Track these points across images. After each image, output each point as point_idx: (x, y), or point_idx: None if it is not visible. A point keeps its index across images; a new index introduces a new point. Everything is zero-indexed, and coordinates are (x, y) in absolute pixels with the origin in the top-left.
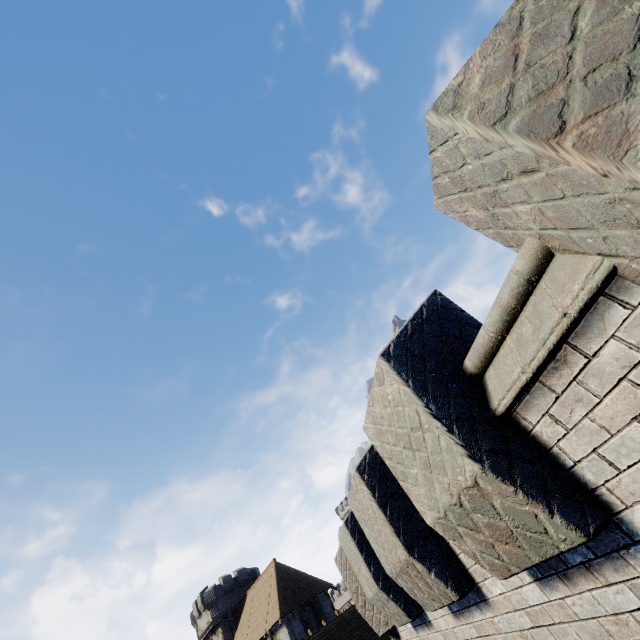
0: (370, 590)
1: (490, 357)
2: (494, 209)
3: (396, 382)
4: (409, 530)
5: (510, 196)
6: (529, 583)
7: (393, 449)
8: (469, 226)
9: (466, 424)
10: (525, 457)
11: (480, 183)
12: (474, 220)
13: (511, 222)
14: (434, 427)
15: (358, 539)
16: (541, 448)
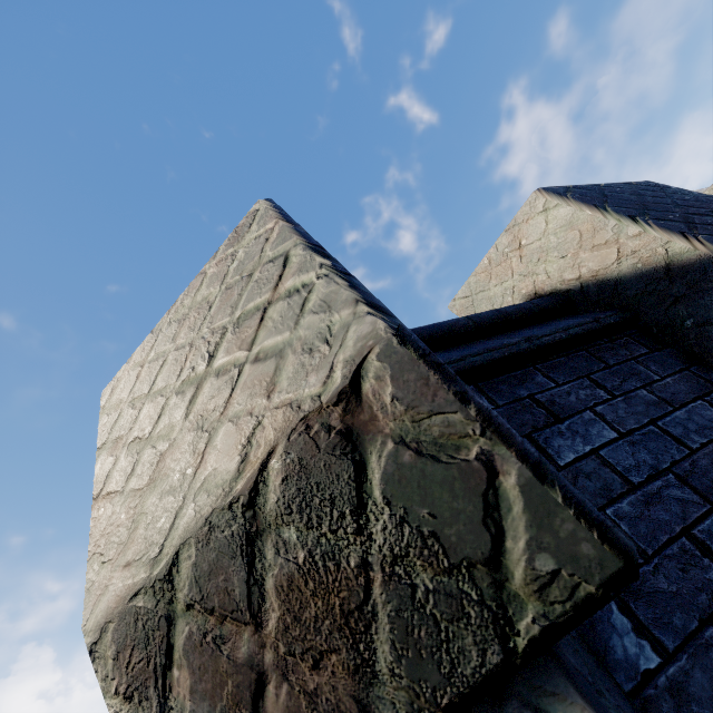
0: None
1: None
2: None
3: None
4: None
5: None
6: None
7: None
8: None
9: None
10: None
11: None
12: None
13: None
14: None
15: None
16: None
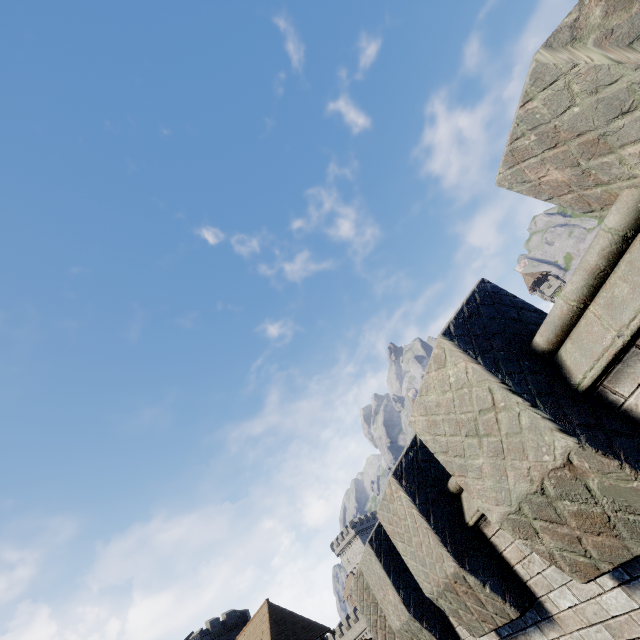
0: (398, 619)
1: (568, 330)
2: (588, 162)
3: (463, 360)
4: (456, 539)
5: (622, 136)
6: (612, 588)
7: (450, 440)
8: (538, 198)
9: (549, 399)
10: (621, 431)
11: (582, 129)
12: (550, 187)
13: (607, 175)
14: (513, 403)
15: (384, 560)
16: (635, 423)
